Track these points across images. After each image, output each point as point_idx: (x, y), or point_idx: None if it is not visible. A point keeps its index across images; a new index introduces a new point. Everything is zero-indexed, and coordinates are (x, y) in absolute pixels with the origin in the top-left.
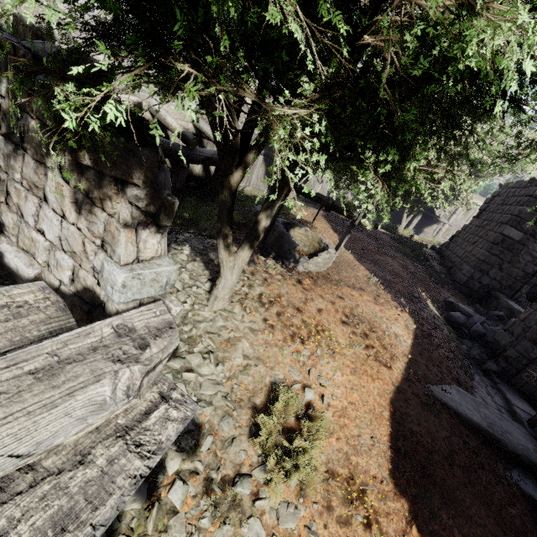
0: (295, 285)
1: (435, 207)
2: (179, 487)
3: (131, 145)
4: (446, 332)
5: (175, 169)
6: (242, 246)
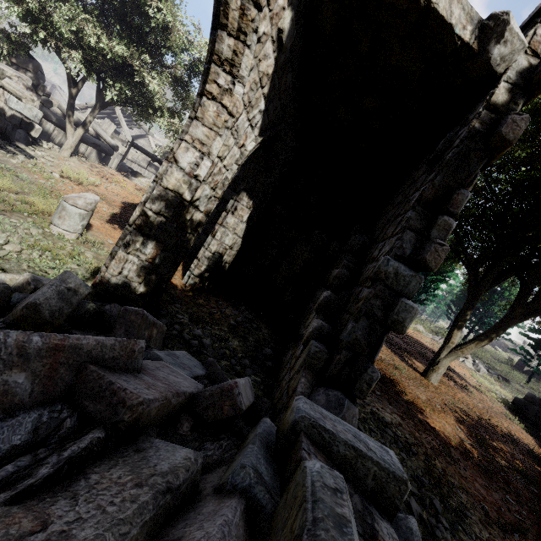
0: (115, 170)
1: None
2: (23, 158)
3: (31, 59)
4: None
5: None
6: (79, 127)
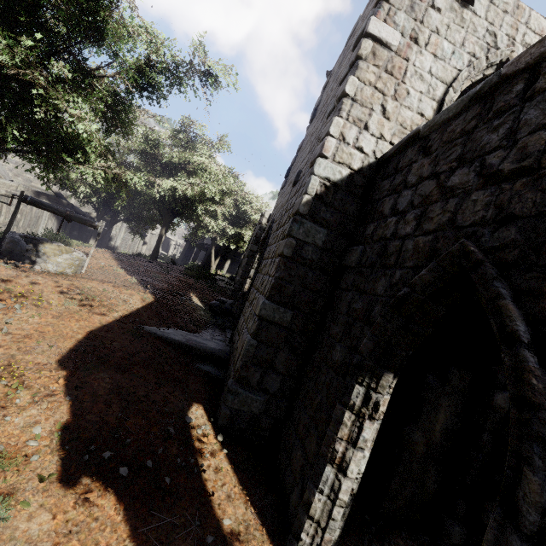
0: (7, 266)
1: (241, 254)
2: None
3: None
4: (202, 313)
5: None
6: None
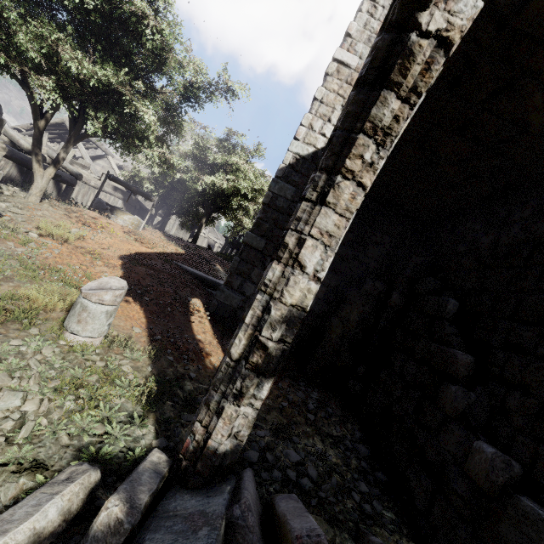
0: (95, 212)
1: None
2: None
3: None
4: (221, 275)
5: (23, 175)
6: (50, 166)
